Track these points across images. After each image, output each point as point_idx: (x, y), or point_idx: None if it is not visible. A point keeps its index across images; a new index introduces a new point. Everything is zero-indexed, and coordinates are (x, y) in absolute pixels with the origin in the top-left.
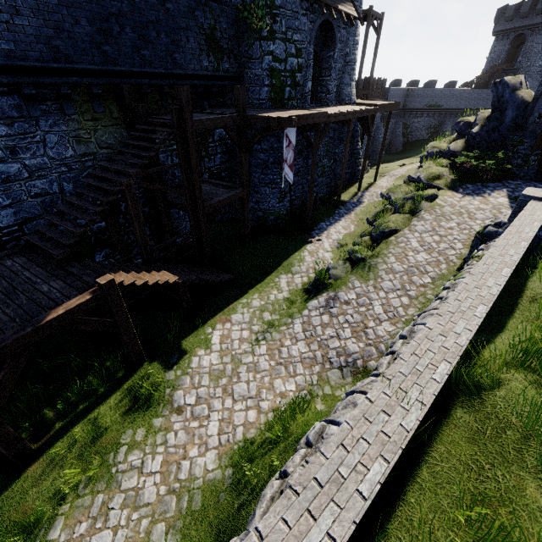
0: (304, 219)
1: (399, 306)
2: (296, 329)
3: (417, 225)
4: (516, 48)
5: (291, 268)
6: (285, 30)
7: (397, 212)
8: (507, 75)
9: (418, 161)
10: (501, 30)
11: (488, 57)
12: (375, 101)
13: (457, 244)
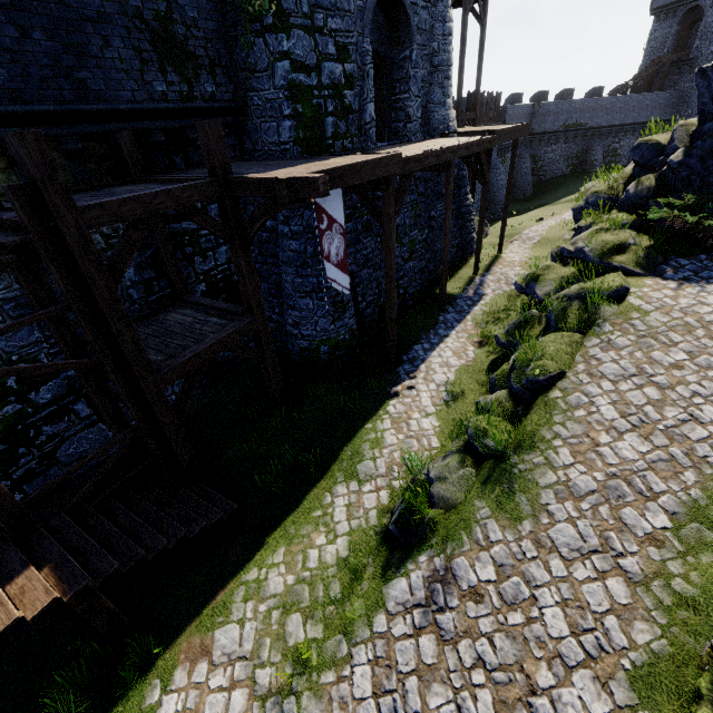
0: (385, 340)
1: (607, 613)
2: (359, 686)
3: (602, 361)
4: (688, 29)
5: (357, 464)
6: (310, 11)
7: (554, 327)
8: (679, 70)
9: (561, 209)
10: (663, 5)
11: (646, 47)
12: (488, 126)
13: (705, 408)
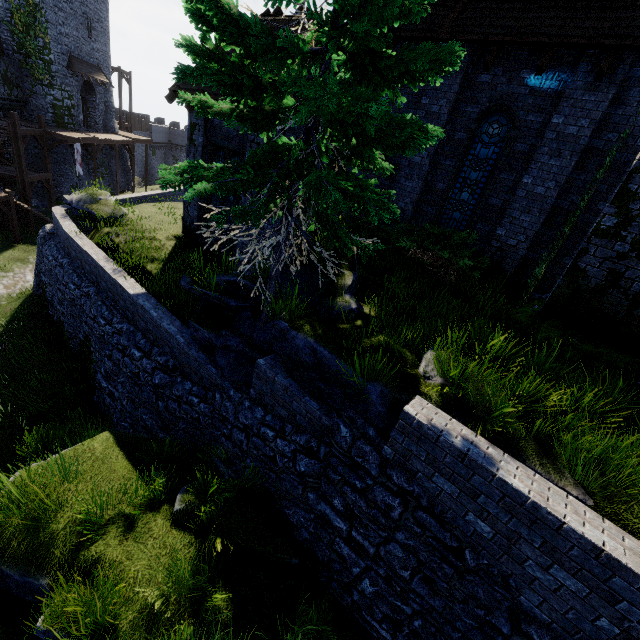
0: None
1: None
2: None
3: None
4: None
5: None
6: (61, 85)
7: None
8: None
9: None
10: None
11: None
12: (135, 135)
13: None
